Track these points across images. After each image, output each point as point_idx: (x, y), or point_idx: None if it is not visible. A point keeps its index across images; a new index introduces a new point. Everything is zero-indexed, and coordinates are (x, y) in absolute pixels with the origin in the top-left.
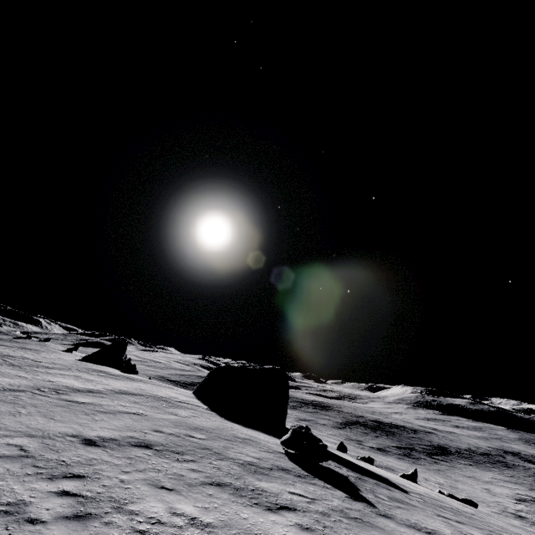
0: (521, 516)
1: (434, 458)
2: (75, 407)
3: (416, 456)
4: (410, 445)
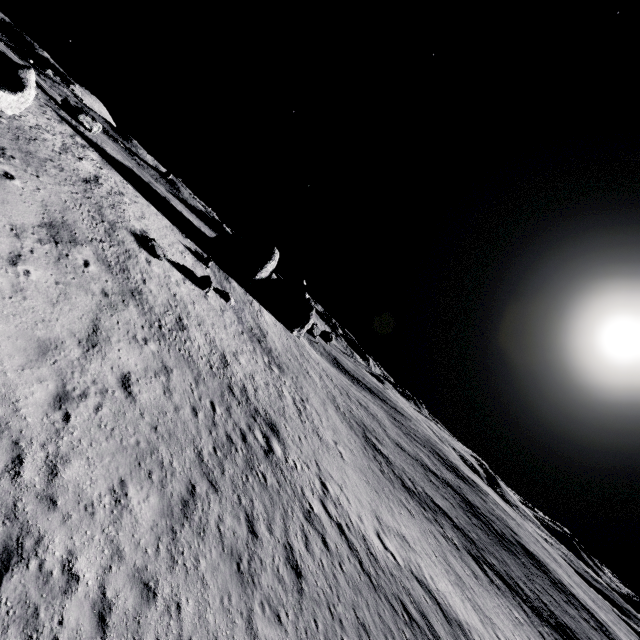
0: (278, 436)
1: (476, 560)
2: None
3: (436, 516)
4: (483, 547)
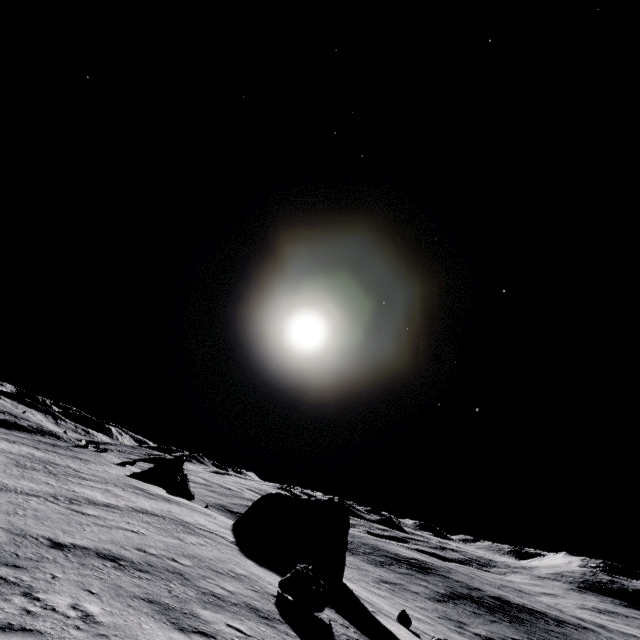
0: None
1: None
2: (75, 516)
3: None
4: None
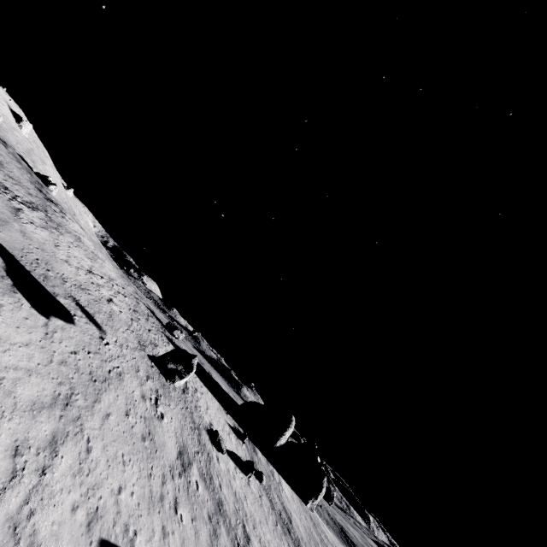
0: None
1: None
2: None
3: None
4: None
